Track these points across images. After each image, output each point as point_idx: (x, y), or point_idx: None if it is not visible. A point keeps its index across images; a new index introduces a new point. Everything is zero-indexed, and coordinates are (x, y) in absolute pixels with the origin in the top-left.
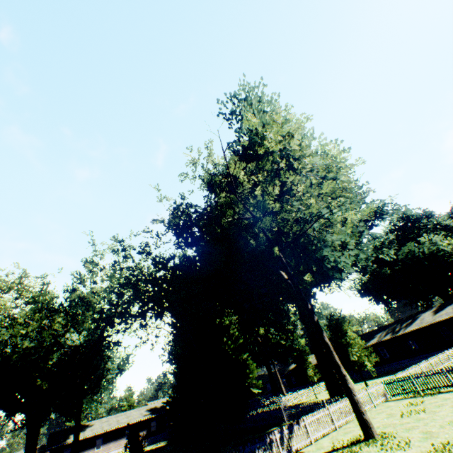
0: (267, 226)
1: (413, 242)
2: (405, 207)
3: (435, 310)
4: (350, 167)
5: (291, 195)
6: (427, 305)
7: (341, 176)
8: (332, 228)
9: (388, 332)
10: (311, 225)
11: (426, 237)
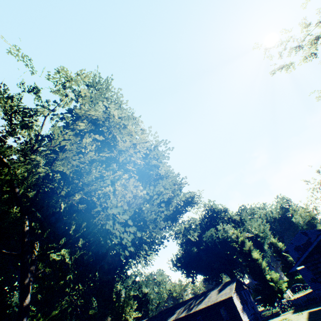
0: (7, 178)
1: (213, 228)
2: (213, 201)
3: (220, 289)
4: (136, 142)
5: (39, 144)
6: (219, 281)
7: (160, 164)
8: (104, 199)
9: (185, 308)
10: (78, 190)
11: (222, 226)
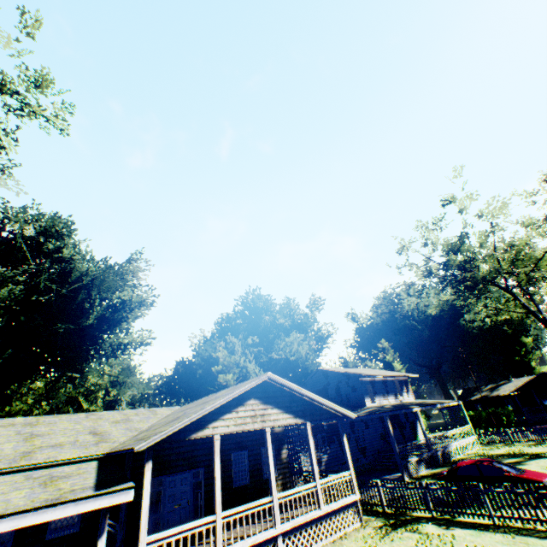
0: None
1: (218, 340)
2: (254, 291)
3: None
4: None
5: None
6: None
7: None
8: None
9: None
10: None
11: (231, 337)
